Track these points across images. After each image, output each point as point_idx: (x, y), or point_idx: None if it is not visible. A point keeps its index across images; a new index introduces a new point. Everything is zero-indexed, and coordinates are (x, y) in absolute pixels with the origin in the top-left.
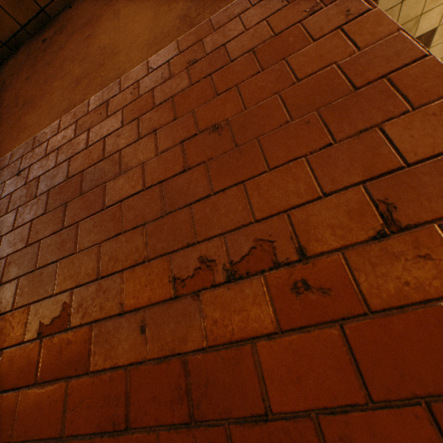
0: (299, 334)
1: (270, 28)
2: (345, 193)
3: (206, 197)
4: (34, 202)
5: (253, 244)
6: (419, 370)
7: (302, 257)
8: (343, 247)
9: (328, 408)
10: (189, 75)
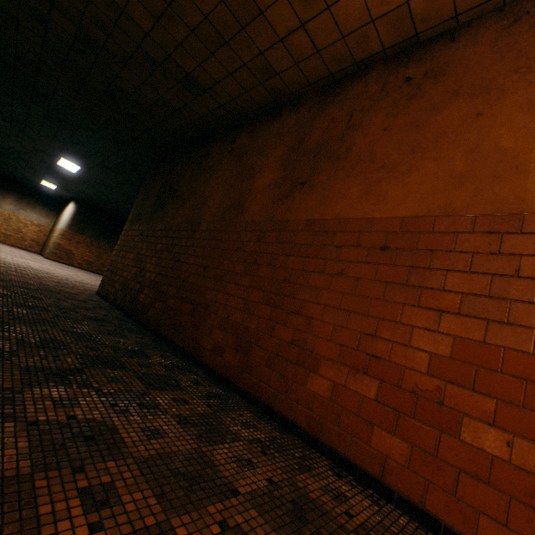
0: None
1: None
2: None
3: None
4: (403, 288)
5: None
6: None
7: None
8: None
9: None
10: None
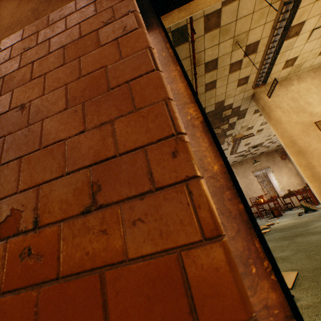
0: (12, 296)
1: (80, 31)
2: (78, 173)
3: None
4: None
5: (10, 212)
6: None
7: (36, 226)
8: (62, 219)
9: None
10: (21, 59)
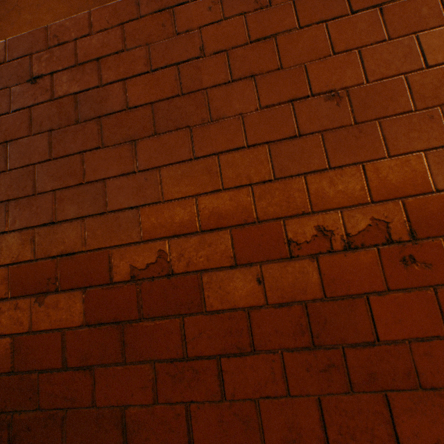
0: (403, 293)
1: None
2: None
3: (322, 170)
4: (78, 129)
5: (369, 222)
6: None
7: (411, 239)
8: None
9: (418, 338)
10: (295, 11)
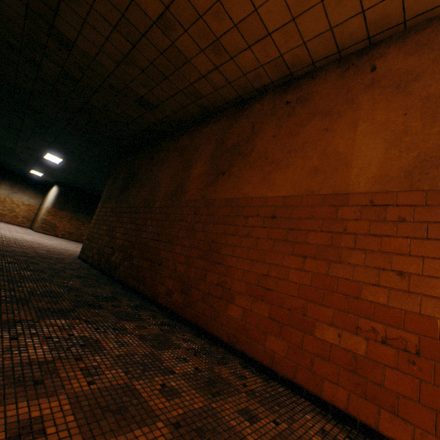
0: (402, 374)
1: None
2: None
3: (383, 304)
4: (284, 243)
5: (397, 337)
6: (438, 405)
7: (416, 354)
8: (435, 361)
9: (403, 395)
10: (396, 227)
